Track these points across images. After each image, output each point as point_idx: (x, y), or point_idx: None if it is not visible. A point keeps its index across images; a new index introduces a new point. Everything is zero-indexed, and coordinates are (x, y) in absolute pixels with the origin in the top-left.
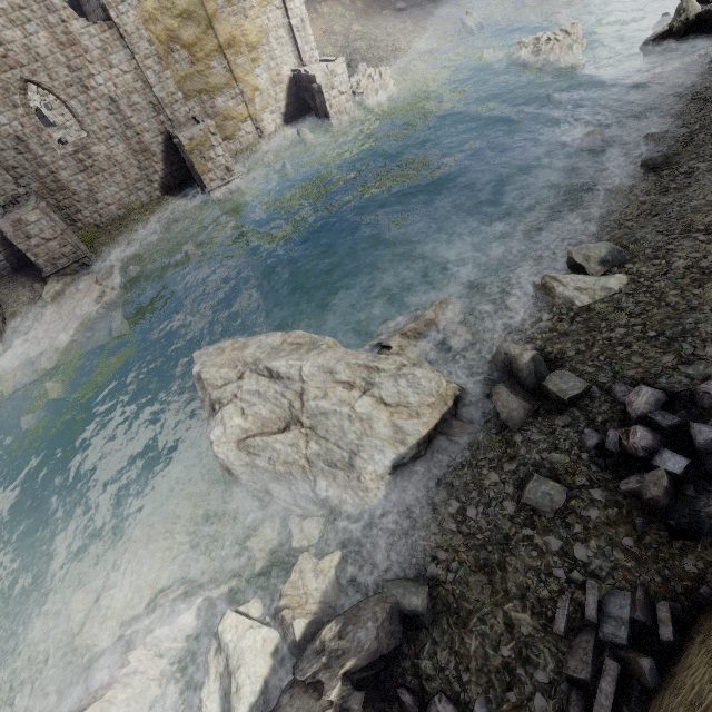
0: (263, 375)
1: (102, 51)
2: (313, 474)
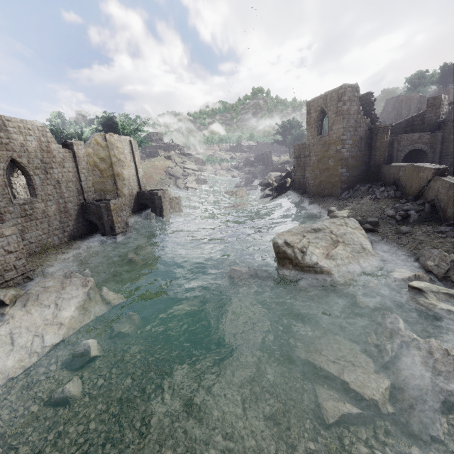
0: (312, 232)
1: (62, 160)
2: (356, 258)
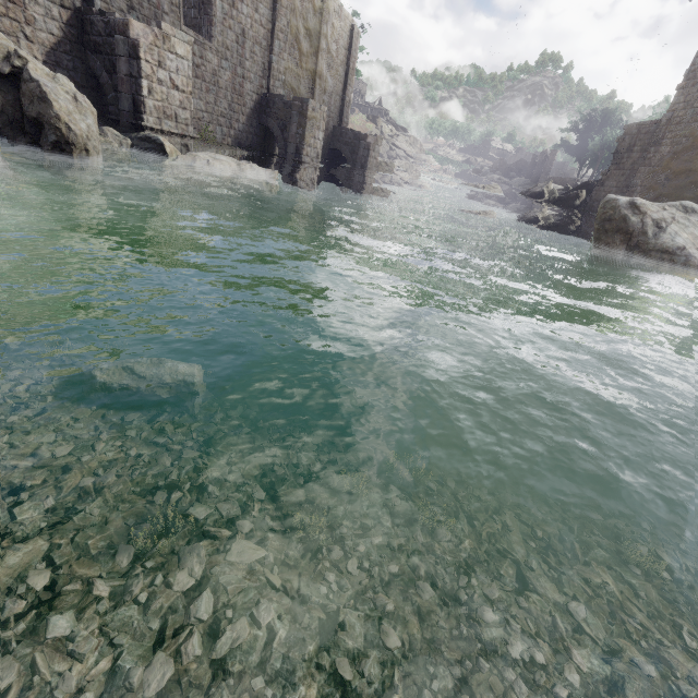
0: (679, 210)
1: None
2: None
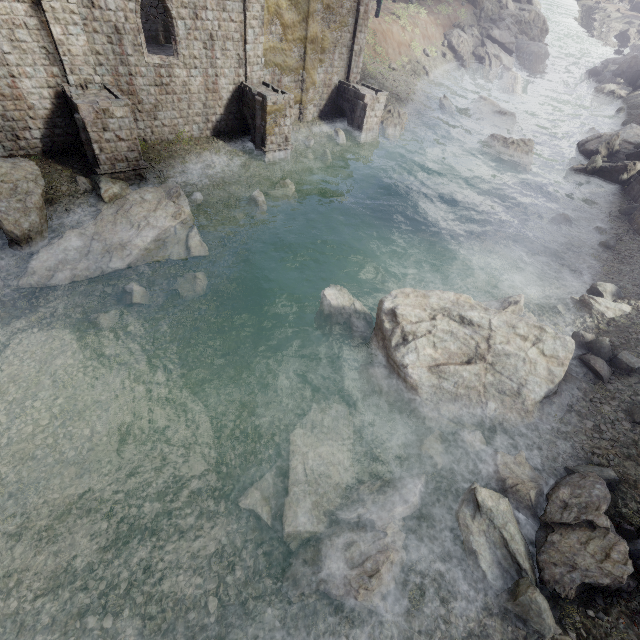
0: (454, 320)
1: None
2: (485, 398)
